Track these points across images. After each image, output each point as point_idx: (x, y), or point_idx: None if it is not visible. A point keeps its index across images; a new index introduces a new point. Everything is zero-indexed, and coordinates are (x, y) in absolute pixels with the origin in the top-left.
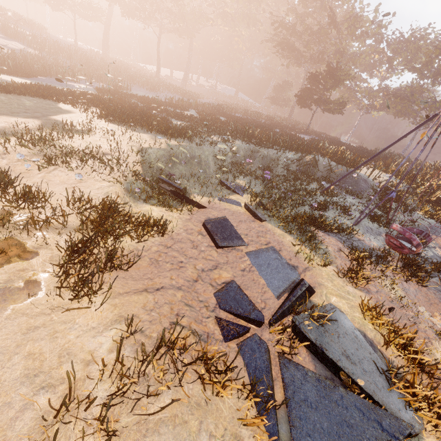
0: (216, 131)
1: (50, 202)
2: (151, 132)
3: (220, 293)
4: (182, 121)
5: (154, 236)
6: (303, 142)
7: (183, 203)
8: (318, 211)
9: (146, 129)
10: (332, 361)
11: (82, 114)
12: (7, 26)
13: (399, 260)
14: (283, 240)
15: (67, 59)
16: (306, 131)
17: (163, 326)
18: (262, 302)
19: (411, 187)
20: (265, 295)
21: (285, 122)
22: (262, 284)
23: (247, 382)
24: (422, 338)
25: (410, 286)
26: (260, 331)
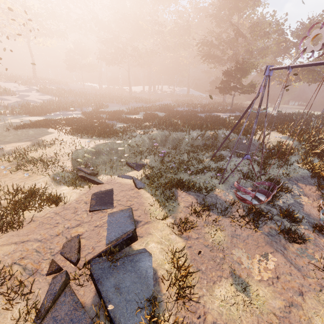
0: (143, 127)
1: (2, 192)
2: (91, 137)
3: (66, 243)
4: (125, 124)
5: (53, 207)
6: (215, 121)
7: (90, 182)
8: (195, 176)
9: (89, 136)
10: (99, 291)
11: (58, 133)
12: (44, 88)
13: (246, 210)
14: (145, 202)
15: (73, 98)
16: (230, 110)
17: (5, 265)
18: (92, 249)
19: (299, 143)
20: (98, 243)
21: (216, 106)
22: (102, 236)
23: (40, 303)
24: (216, 276)
25: (243, 232)
26: (75, 268)
